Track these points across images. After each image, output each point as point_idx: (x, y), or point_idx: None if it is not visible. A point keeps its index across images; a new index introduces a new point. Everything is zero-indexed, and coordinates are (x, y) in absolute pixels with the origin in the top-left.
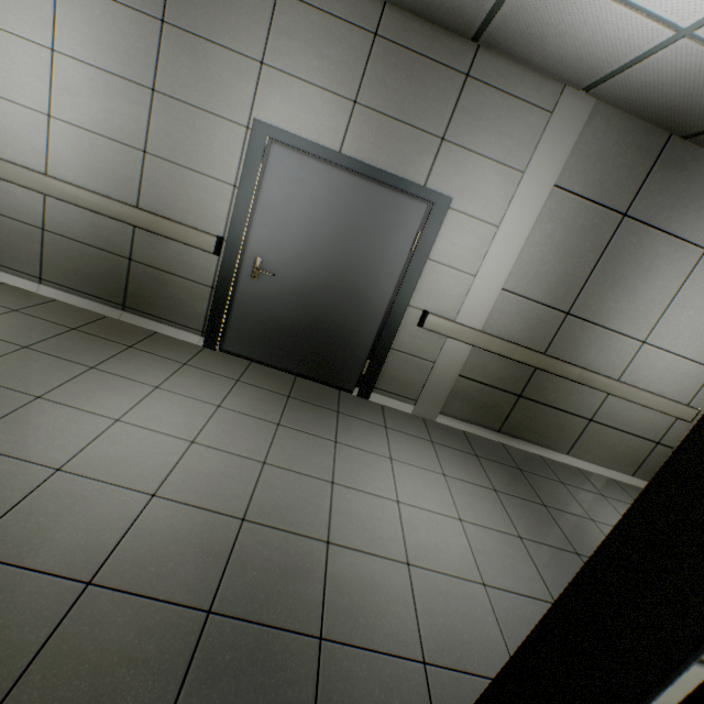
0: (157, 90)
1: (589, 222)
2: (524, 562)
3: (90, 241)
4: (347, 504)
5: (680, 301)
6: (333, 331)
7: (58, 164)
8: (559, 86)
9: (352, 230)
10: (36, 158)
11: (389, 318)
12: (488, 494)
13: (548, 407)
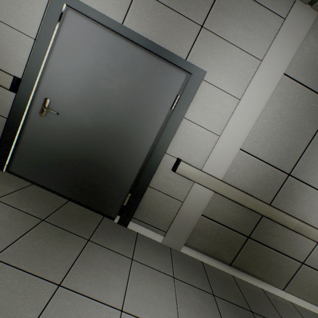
0: None
1: (308, 105)
2: None
3: None
4: None
5: None
6: (103, 166)
7: None
8: (291, 0)
9: (125, 86)
10: None
11: (149, 161)
12: None
13: (270, 248)
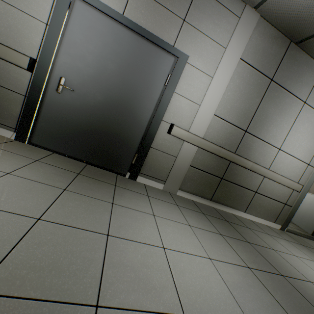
0: None
1: (256, 81)
2: (261, 290)
3: None
4: (120, 254)
5: (294, 128)
6: (114, 133)
7: None
8: (243, 4)
9: (129, 67)
10: None
11: (150, 127)
12: (219, 237)
13: (236, 185)
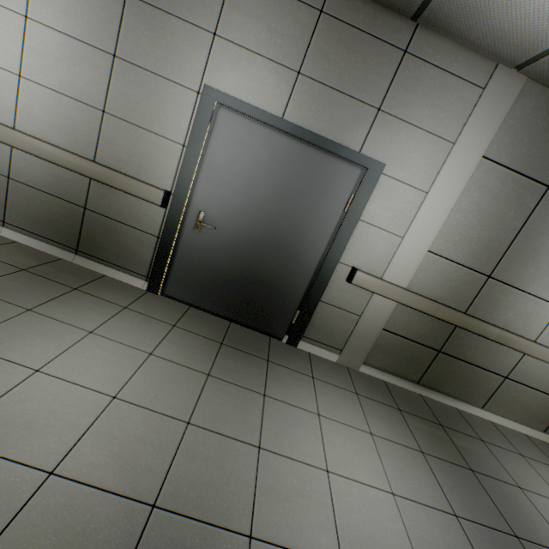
0: (118, 56)
1: (513, 192)
2: None
3: (50, 190)
4: (273, 477)
5: None
6: (267, 282)
7: (25, 119)
8: (492, 64)
9: (290, 190)
10: (6, 114)
11: (320, 273)
12: (416, 457)
13: (466, 363)
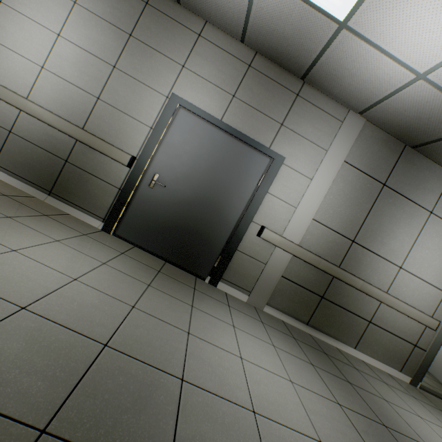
0: (117, 67)
1: (364, 185)
2: (347, 426)
3: (42, 144)
4: (200, 351)
5: (419, 243)
6: (199, 231)
7: (38, 95)
8: (346, 109)
9: (222, 166)
10: (24, 89)
11: (238, 227)
12: (308, 366)
13: (341, 308)
